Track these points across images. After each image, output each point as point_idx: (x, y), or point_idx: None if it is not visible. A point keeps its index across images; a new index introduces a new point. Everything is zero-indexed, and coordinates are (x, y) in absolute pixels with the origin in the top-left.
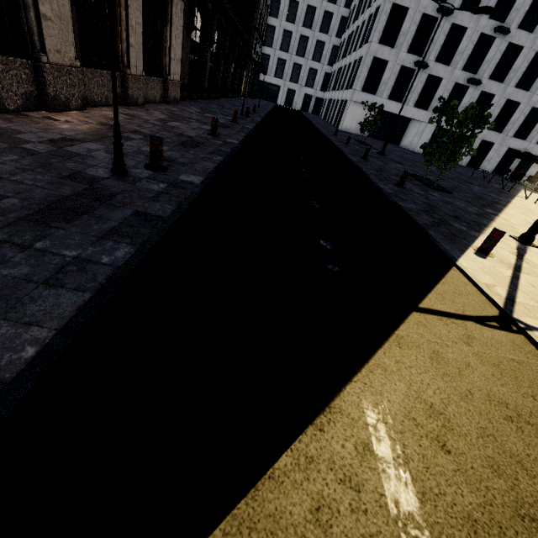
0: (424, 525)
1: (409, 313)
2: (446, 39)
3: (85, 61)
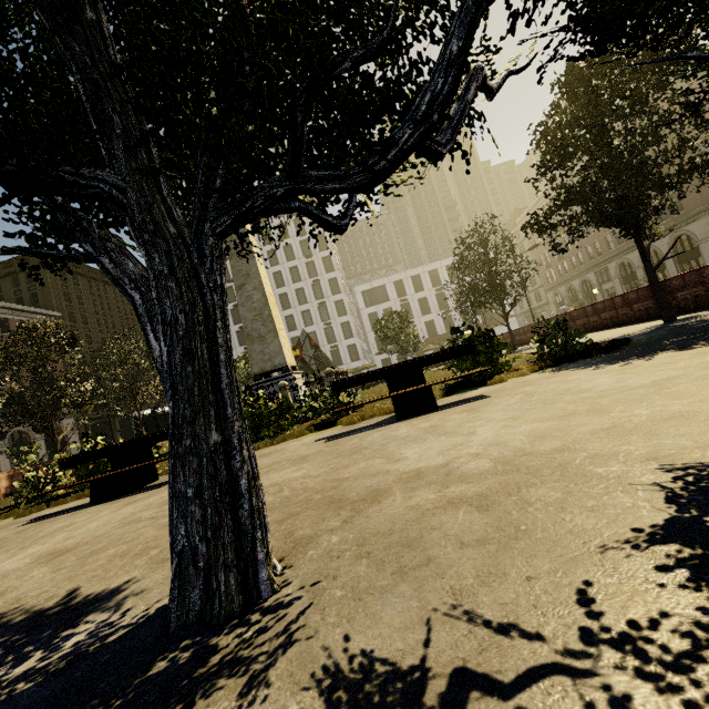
0: None
1: None
2: None
3: None
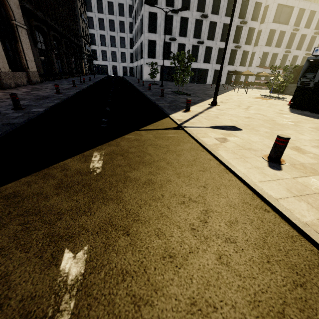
0: (101, 168)
1: (133, 132)
2: (180, 24)
3: None
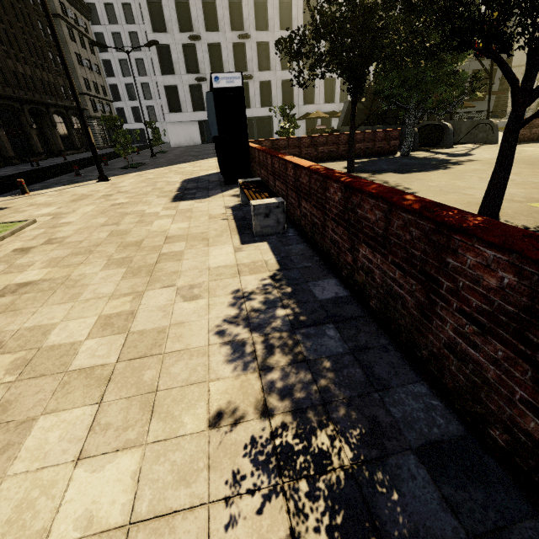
0: None
1: None
2: (211, 55)
3: None
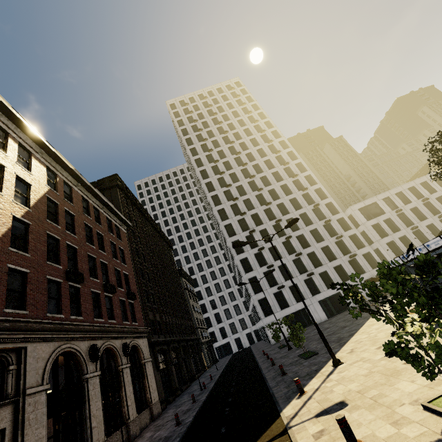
0: None
1: None
2: (281, 271)
3: (108, 434)
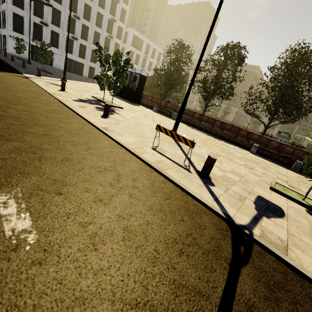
0: None
1: None
2: (53, 14)
3: None
